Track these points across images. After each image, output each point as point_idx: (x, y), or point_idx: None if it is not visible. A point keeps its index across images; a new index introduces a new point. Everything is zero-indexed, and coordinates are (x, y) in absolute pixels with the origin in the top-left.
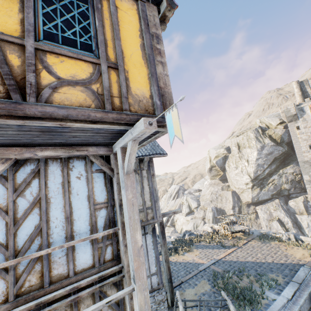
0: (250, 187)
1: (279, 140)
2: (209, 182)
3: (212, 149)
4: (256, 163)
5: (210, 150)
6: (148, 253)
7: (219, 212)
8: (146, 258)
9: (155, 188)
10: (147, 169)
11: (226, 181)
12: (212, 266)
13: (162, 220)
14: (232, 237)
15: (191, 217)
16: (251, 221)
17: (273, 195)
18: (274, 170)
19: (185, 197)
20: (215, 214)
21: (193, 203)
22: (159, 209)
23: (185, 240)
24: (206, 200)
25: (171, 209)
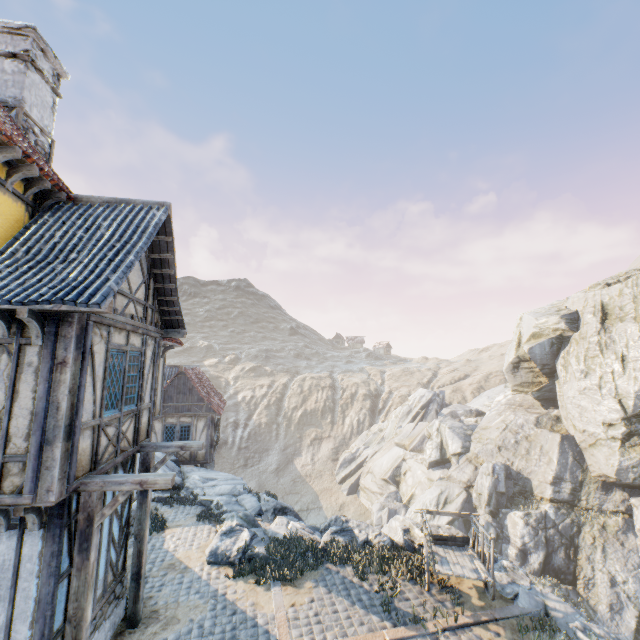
0: (618, 436)
1: None
2: (507, 399)
3: (528, 314)
4: None
5: (523, 318)
6: (20, 584)
7: (514, 481)
8: (8, 596)
9: (59, 402)
10: (43, 343)
11: (555, 406)
12: None
13: (92, 499)
14: (439, 587)
15: (441, 474)
16: (605, 535)
17: None
18: None
19: (437, 421)
20: (498, 483)
21: (453, 441)
22: (53, 468)
23: (309, 545)
24: (486, 443)
25: (402, 443)
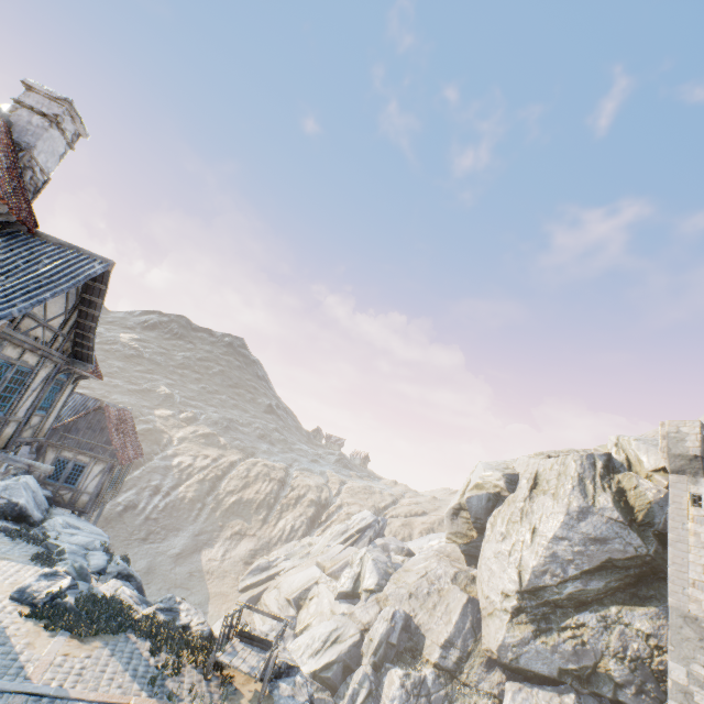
0: (509, 609)
1: (641, 513)
2: (439, 545)
3: (481, 463)
4: (551, 549)
5: (477, 465)
6: None
7: (410, 635)
8: None
9: None
10: None
11: (477, 565)
12: (19, 698)
13: None
14: (221, 681)
15: (346, 609)
16: None
17: (566, 674)
18: (597, 598)
19: (364, 549)
20: (393, 632)
21: (370, 575)
22: None
23: (125, 611)
24: (400, 586)
25: (323, 564)
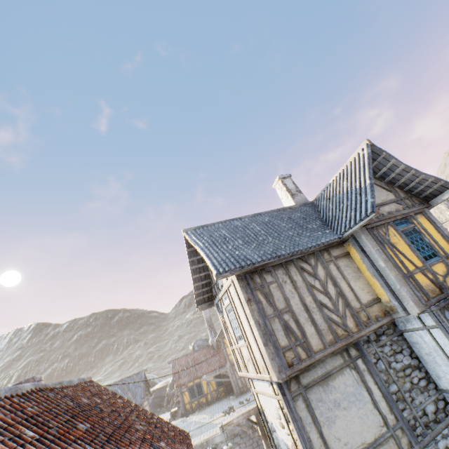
0: None
1: None
2: None
3: None
4: None
5: None
6: None
7: None
8: None
9: None
10: None
11: None
12: None
13: None
14: None
15: None
16: None
17: None
18: None
19: None
20: None
21: None
22: None
23: None
24: None
25: None
